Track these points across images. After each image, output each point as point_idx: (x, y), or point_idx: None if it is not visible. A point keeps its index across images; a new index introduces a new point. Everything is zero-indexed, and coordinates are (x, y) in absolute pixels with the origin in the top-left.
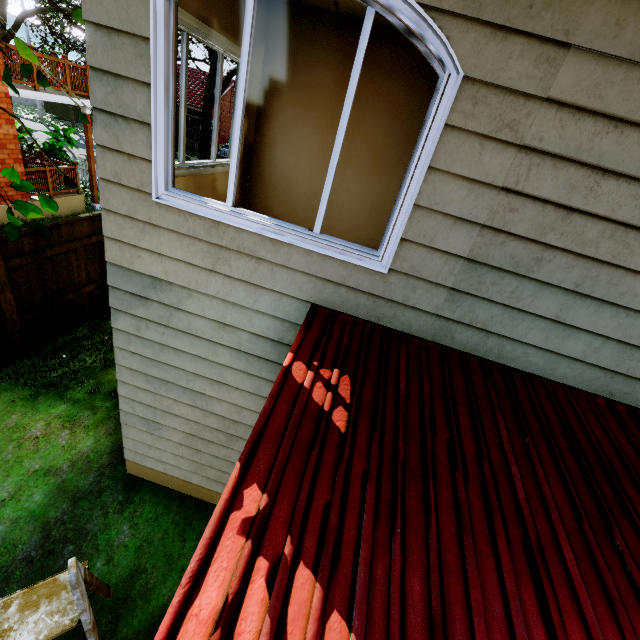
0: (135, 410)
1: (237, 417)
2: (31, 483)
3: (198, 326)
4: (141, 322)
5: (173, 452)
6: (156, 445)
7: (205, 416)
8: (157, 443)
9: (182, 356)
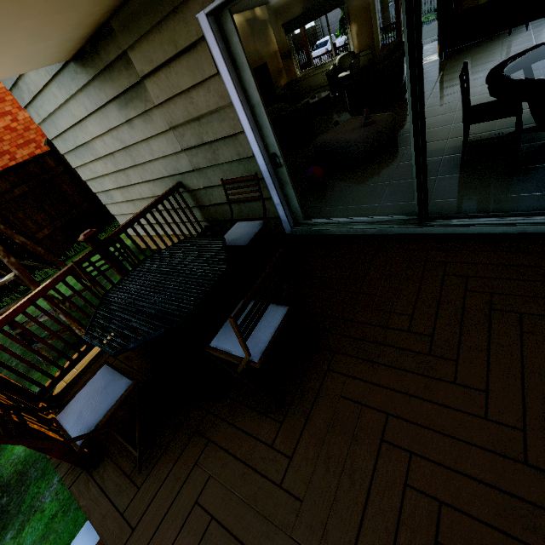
0: (96, 188)
1: (108, 149)
2: (103, 262)
3: (35, 80)
4: (34, 107)
5: (130, 212)
6: (123, 212)
7: (106, 164)
8: (122, 210)
9: (58, 118)
